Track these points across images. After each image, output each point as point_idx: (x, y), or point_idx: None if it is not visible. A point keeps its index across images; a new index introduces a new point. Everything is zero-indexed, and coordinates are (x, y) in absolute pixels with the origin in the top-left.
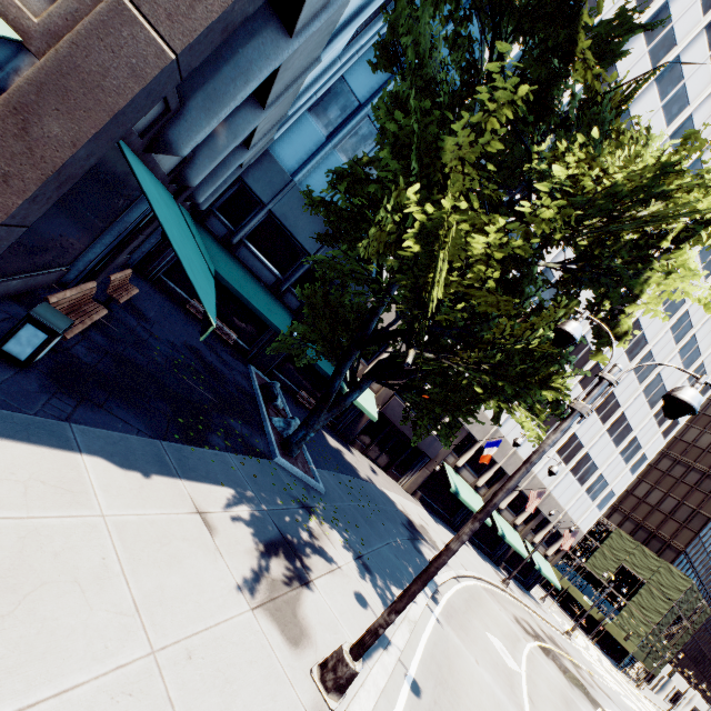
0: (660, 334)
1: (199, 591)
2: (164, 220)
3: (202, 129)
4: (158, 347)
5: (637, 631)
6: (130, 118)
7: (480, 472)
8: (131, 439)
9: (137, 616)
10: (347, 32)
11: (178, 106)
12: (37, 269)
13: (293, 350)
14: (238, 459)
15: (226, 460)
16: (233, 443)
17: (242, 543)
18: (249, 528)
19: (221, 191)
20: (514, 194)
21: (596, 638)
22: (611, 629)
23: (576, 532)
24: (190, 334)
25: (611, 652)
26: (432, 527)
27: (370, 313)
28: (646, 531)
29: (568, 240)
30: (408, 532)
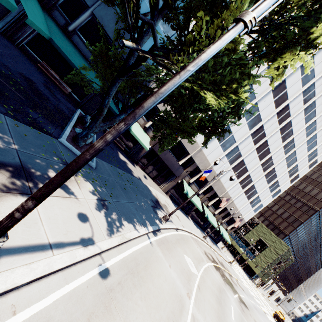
0: (300, 131)
1: None
2: None
3: None
4: None
5: (261, 265)
6: None
7: (201, 187)
8: None
9: None
10: None
11: None
12: None
13: (86, 83)
14: (14, 122)
15: None
16: (18, 116)
17: None
18: None
19: None
20: None
21: (243, 266)
22: (250, 263)
23: (241, 220)
24: (32, 75)
25: (248, 273)
26: (172, 207)
27: (128, 53)
28: (273, 225)
29: None
30: (153, 204)
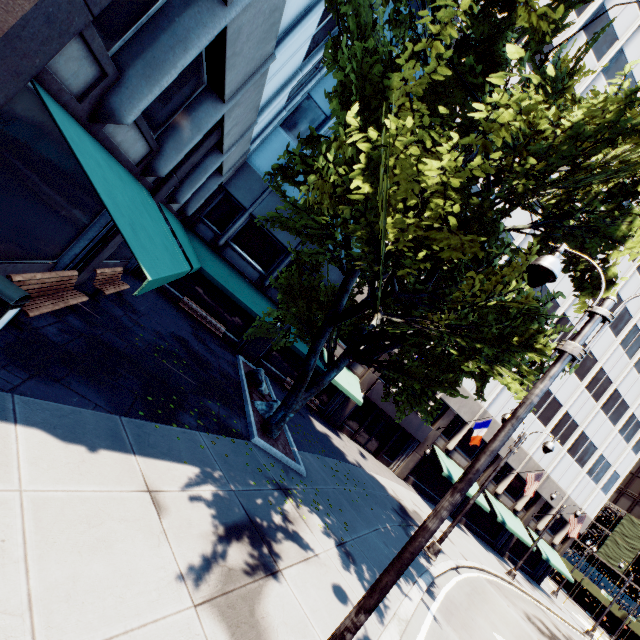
0: None
1: (126, 583)
2: (99, 176)
3: (144, 96)
4: (141, 334)
5: None
6: (34, 49)
7: (472, 455)
8: (85, 413)
9: (27, 615)
10: (297, 31)
11: (115, 70)
12: (15, 257)
13: (271, 333)
14: (209, 438)
15: (194, 438)
16: (207, 423)
17: (197, 526)
18: (209, 509)
19: (205, 198)
20: (472, 157)
21: (620, 639)
22: (637, 628)
23: (582, 518)
24: (179, 327)
25: None
26: (427, 513)
27: (340, 290)
28: None
29: (533, 191)
30: (399, 518)
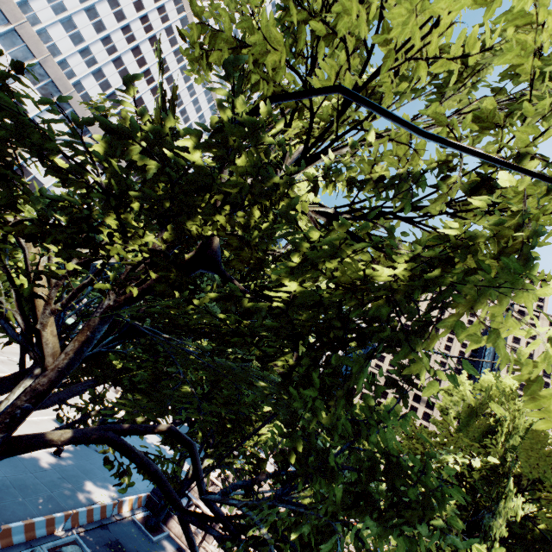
0: None
1: None
2: None
3: None
4: None
5: None
6: None
7: None
8: None
9: None
10: None
11: None
12: None
13: None
14: None
15: None
16: None
17: None
18: None
19: None
20: None
21: None
22: None
23: None
24: None
25: None
26: None
27: None
28: None
29: None
30: None
